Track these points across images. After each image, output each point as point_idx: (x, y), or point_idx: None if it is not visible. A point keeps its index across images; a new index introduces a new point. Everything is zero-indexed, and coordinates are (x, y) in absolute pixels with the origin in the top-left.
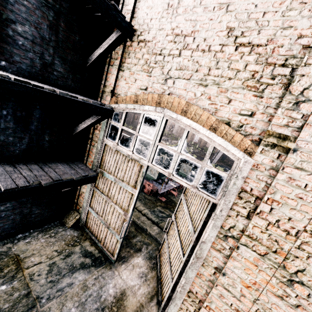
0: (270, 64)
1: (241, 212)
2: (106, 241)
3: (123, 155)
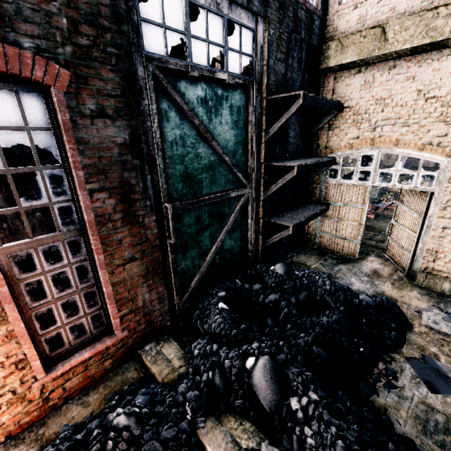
0: (450, 105)
1: None
2: (344, 249)
3: (347, 186)
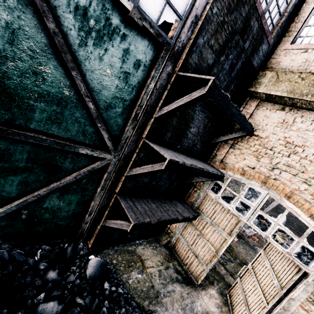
0: None
1: None
2: (191, 266)
3: (222, 207)
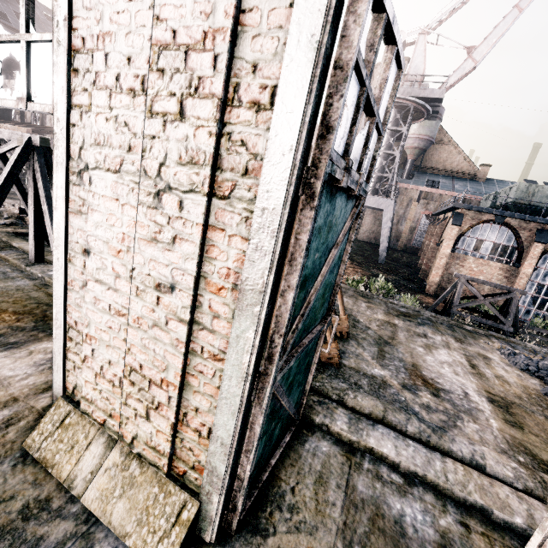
0: None
1: (84, 105)
2: None
3: None
